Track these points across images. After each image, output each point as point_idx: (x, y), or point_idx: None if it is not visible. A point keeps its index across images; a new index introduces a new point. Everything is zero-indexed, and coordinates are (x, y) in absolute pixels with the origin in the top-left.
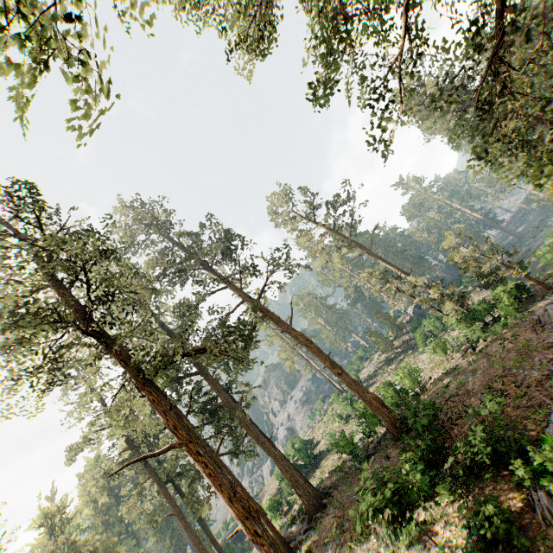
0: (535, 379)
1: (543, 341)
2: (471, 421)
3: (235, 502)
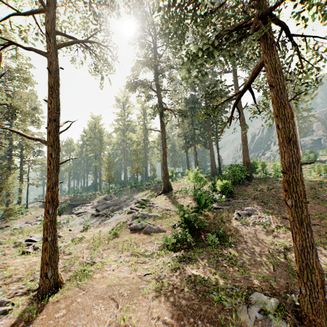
0: (276, 196)
1: (319, 196)
2: (247, 188)
3: (163, 150)
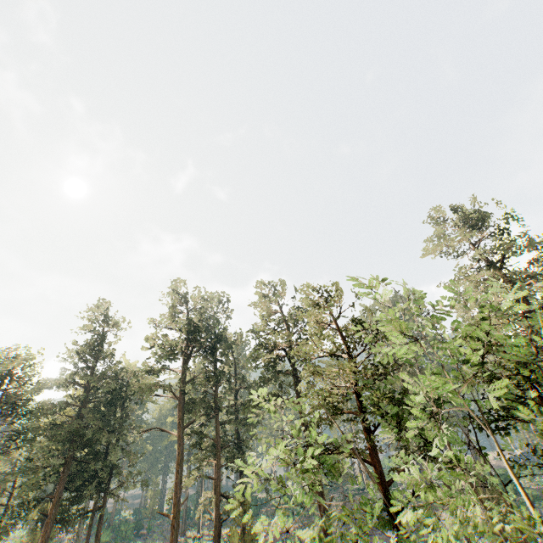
0: None
1: None
2: None
3: None
